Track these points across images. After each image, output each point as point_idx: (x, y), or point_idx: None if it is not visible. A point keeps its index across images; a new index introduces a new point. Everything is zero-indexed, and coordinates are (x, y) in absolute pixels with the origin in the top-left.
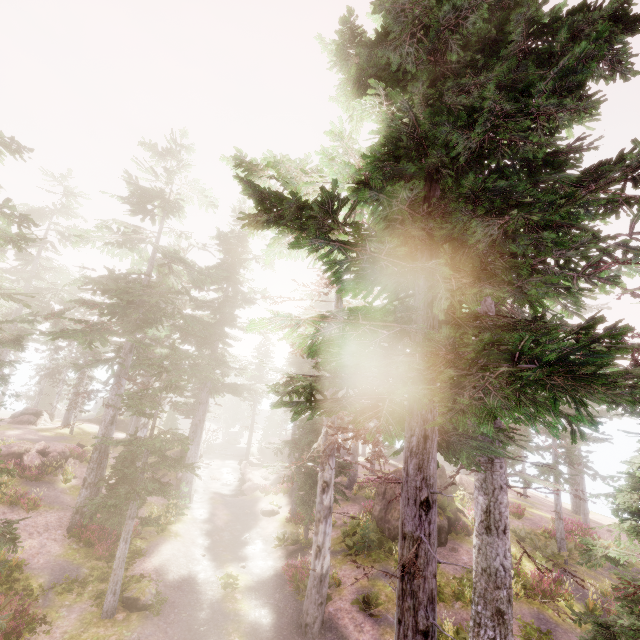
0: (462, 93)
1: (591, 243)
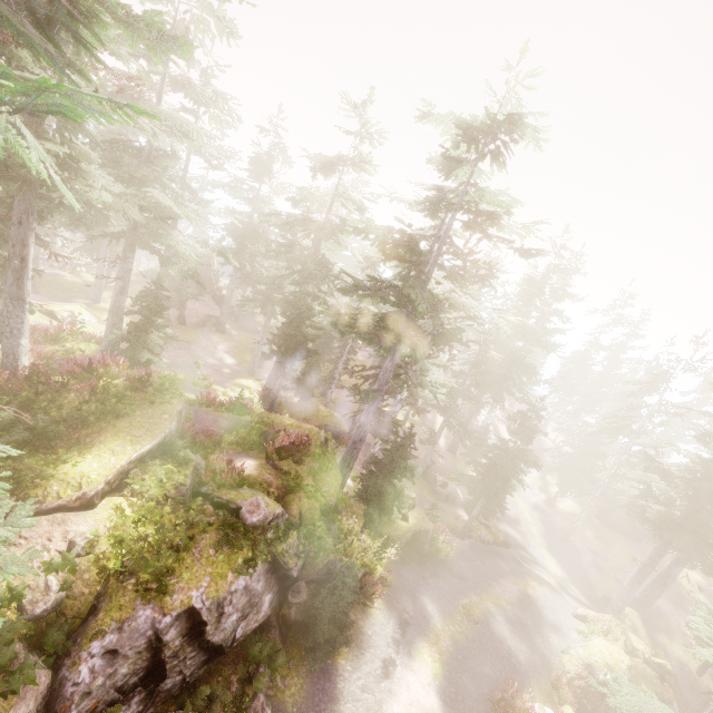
0: None
1: None
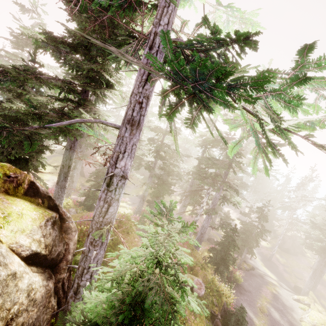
0: None
1: None
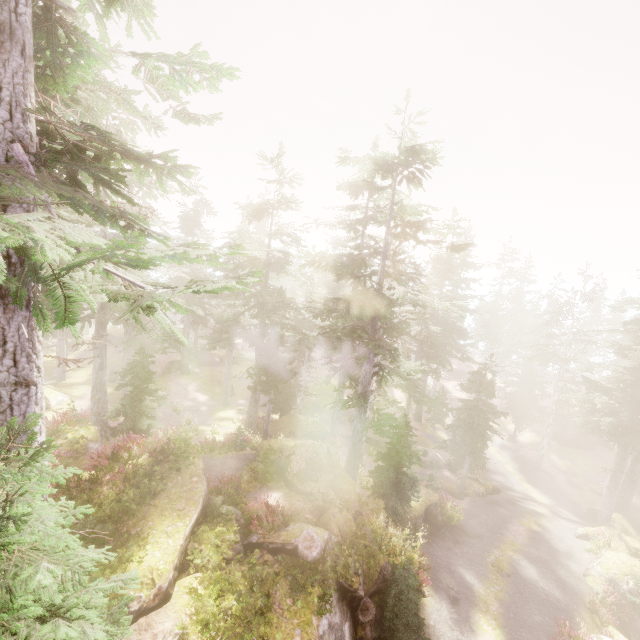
0: None
1: None
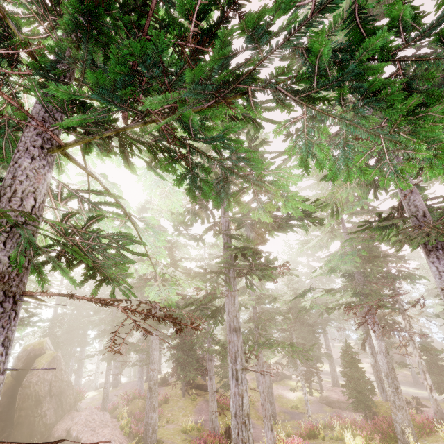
0: None
1: None
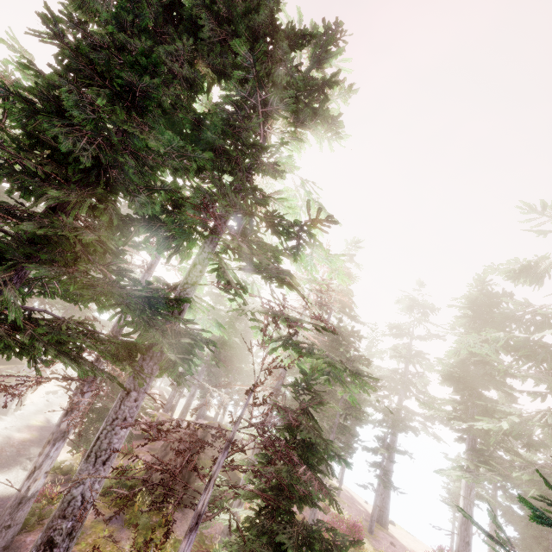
0: (181, 64)
1: (255, 211)
